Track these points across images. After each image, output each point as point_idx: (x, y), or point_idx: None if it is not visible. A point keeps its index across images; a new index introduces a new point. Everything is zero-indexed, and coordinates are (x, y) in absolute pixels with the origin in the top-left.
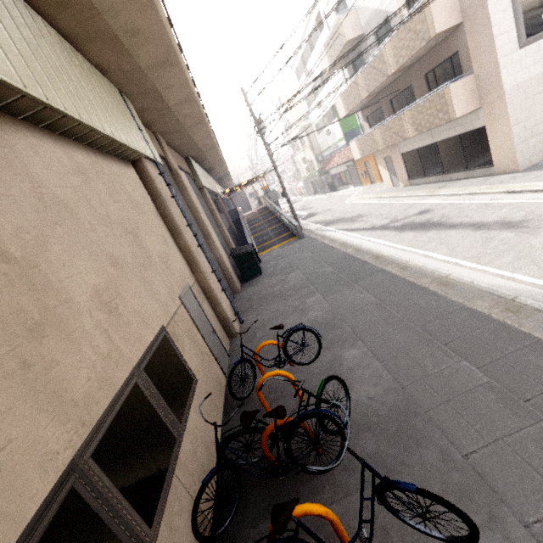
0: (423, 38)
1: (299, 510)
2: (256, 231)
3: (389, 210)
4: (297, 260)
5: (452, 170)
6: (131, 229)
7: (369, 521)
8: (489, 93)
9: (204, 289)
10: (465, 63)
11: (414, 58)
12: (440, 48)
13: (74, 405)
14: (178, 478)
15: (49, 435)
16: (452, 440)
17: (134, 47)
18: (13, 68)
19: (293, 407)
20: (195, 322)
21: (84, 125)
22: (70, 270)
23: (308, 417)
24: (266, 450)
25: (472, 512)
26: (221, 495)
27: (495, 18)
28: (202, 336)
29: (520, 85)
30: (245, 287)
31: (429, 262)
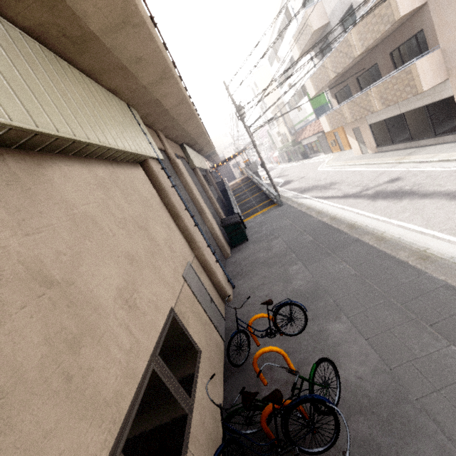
0: (388, 21)
1: None
2: (240, 199)
3: (359, 178)
4: (278, 228)
5: (420, 137)
6: (142, 224)
7: None
8: None
9: (202, 263)
10: (430, 39)
11: (379, 39)
12: (405, 28)
13: (106, 406)
14: (191, 452)
15: (89, 440)
16: (449, 436)
17: (138, 71)
18: (48, 117)
19: (285, 379)
20: (196, 296)
21: (103, 147)
22: (98, 278)
23: (303, 402)
24: (266, 427)
25: None
26: None
27: None
28: (202, 307)
29: None
30: (234, 252)
31: (405, 233)
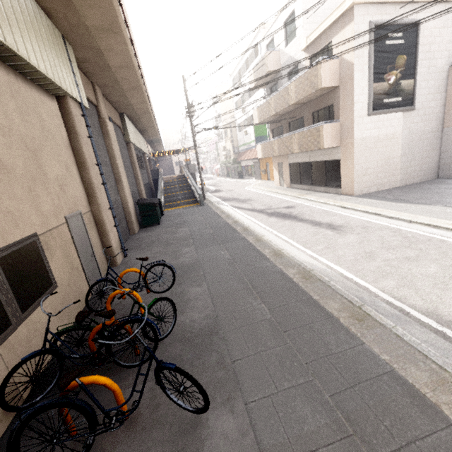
0: (314, 87)
1: (88, 379)
2: (169, 191)
3: (269, 201)
4: (190, 220)
5: (317, 184)
6: (33, 148)
7: (140, 391)
8: (346, 138)
9: (97, 220)
10: (336, 113)
11: (307, 98)
12: (324, 98)
13: None
14: (1, 355)
15: None
16: (230, 352)
17: (82, 7)
18: None
19: None
20: (75, 242)
21: (7, 48)
22: None
23: (132, 321)
24: (92, 344)
25: (219, 395)
26: (38, 374)
27: (357, 90)
28: (78, 255)
29: (364, 139)
30: (142, 231)
31: (276, 240)
